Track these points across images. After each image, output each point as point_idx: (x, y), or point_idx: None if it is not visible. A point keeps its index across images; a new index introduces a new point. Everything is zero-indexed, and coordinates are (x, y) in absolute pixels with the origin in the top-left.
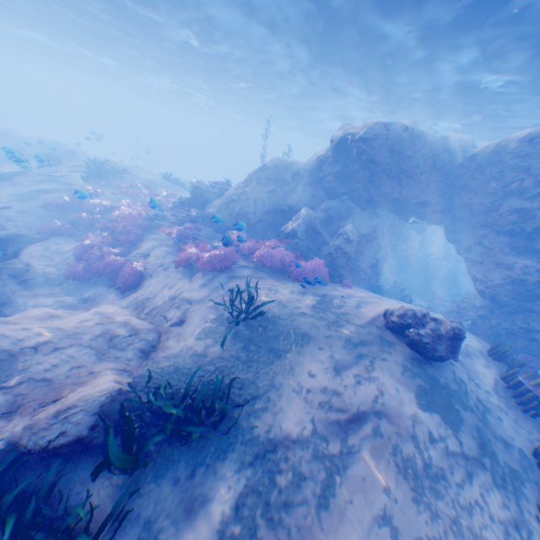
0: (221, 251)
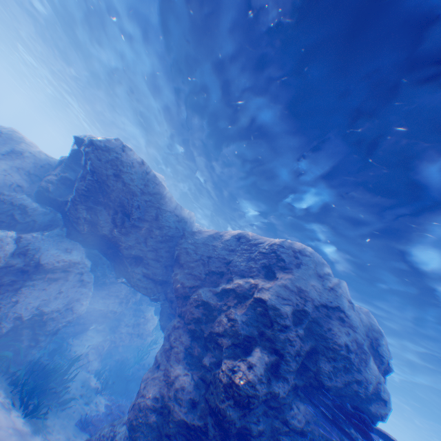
0: None
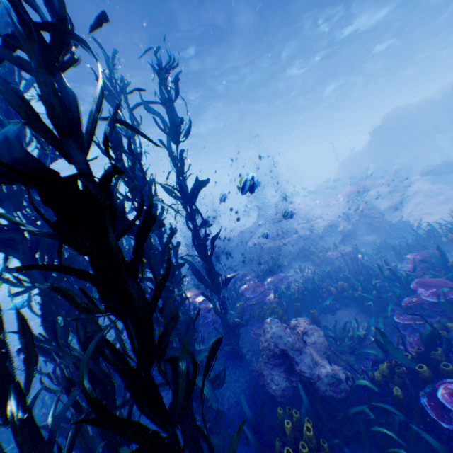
0: (343, 193)
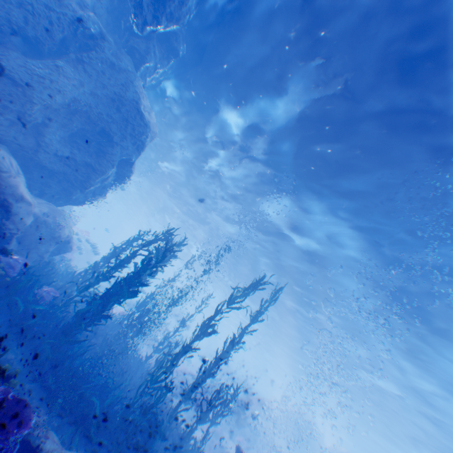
0: None
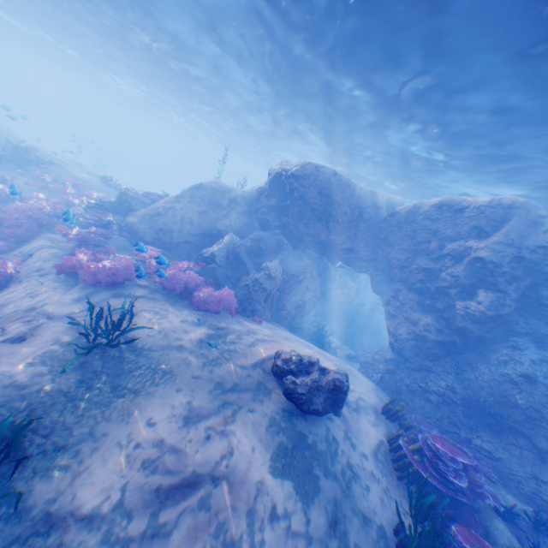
0: (115, 264)
